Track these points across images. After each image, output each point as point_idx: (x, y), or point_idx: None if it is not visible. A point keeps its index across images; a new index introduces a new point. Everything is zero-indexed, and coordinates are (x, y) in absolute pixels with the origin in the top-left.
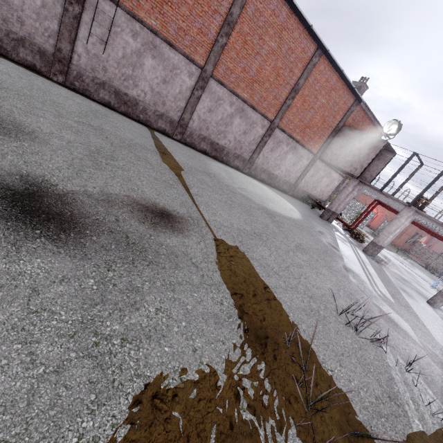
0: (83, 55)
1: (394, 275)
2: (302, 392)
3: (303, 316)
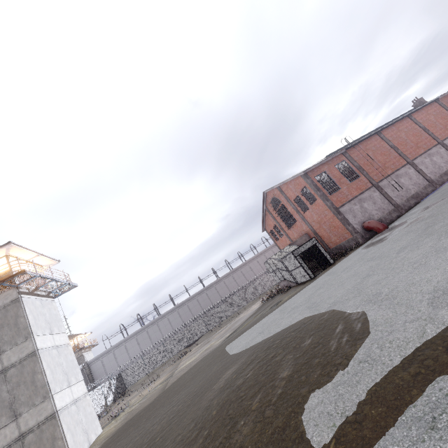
0: (396, 199)
1: None
2: None
3: None
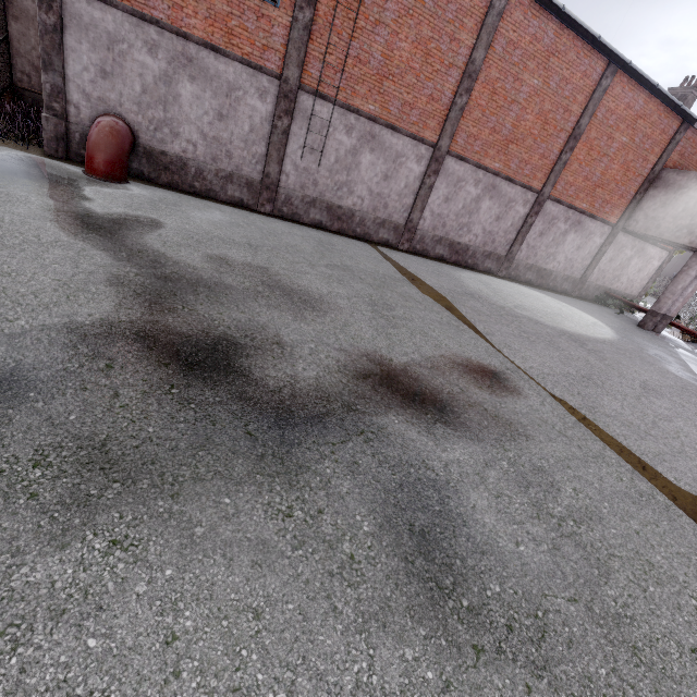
0: (291, 173)
1: None
2: None
3: None
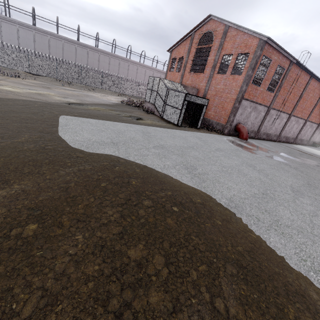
0: (262, 127)
1: None
2: None
3: None
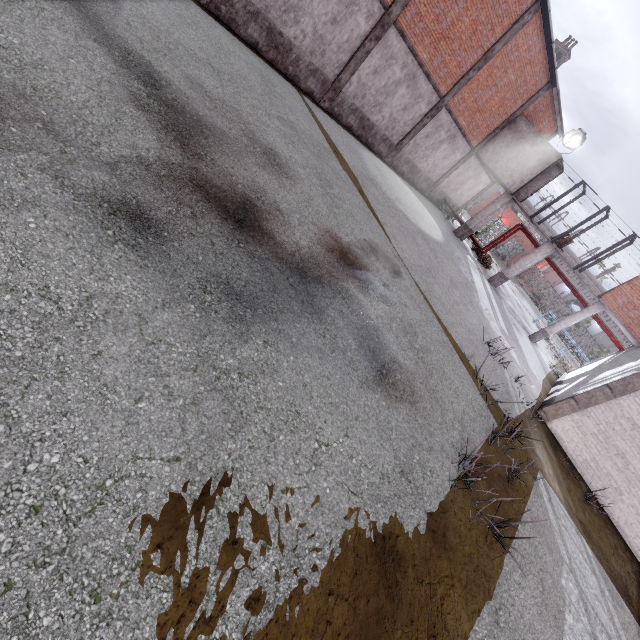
0: None
1: (509, 309)
2: (477, 384)
3: (469, 345)
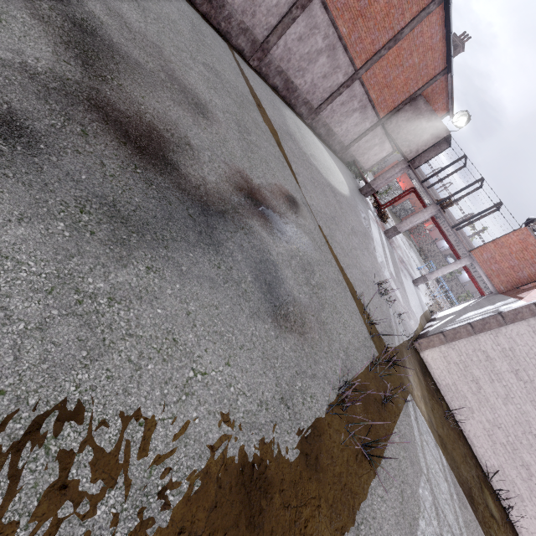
0: None
1: (399, 257)
2: (365, 318)
3: (361, 284)
